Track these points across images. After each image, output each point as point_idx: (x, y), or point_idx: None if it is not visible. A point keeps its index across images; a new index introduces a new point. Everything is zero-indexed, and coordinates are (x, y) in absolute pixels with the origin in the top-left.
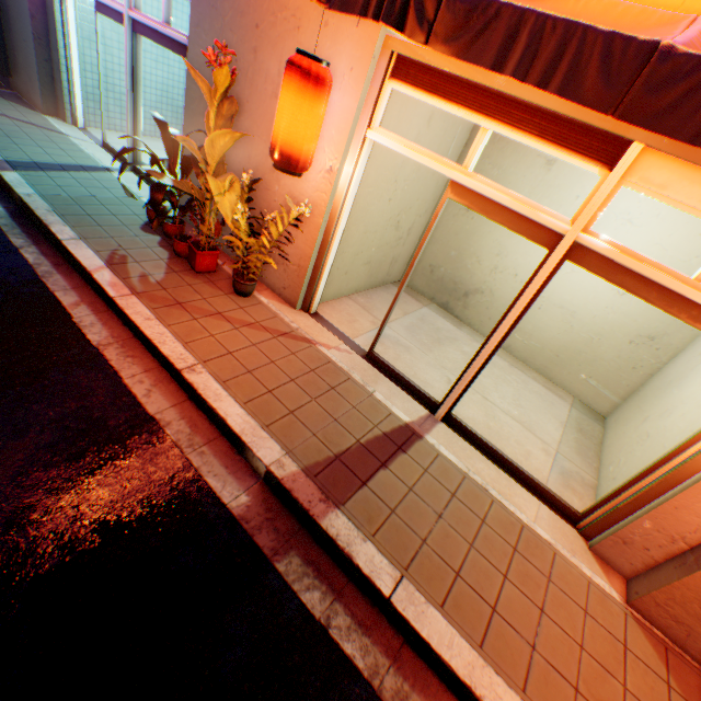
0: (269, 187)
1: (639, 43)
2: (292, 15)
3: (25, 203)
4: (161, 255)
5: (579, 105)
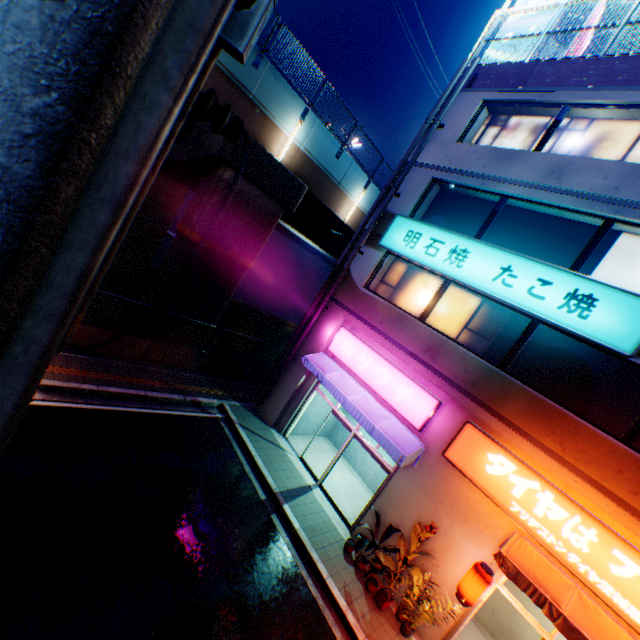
0: (428, 569)
1: None
2: (462, 512)
3: (300, 537)
4: (360, 588)
5: None
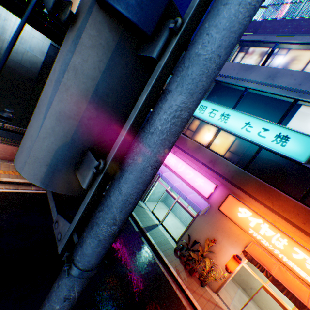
0: (212, 258)
1: (303, 303)
2: (227, 234)
3: (155, 246)
4: (182, 267)
5: (295, 306)
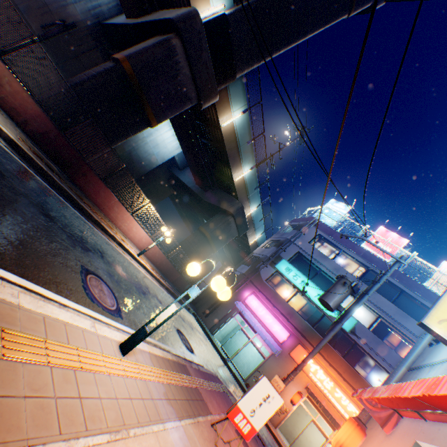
0: None
1: (339, 423)
2: None
3: (236, 375)
4: None
5: (334, 425)
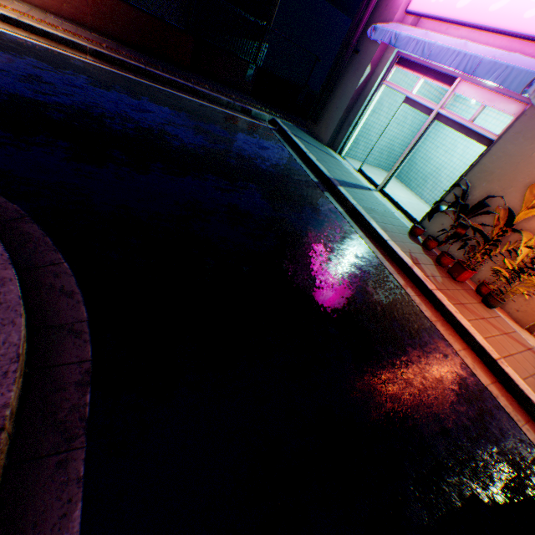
0: None
1: None
2: None
3: (356, 209)
4: (429, 261)
5: None
